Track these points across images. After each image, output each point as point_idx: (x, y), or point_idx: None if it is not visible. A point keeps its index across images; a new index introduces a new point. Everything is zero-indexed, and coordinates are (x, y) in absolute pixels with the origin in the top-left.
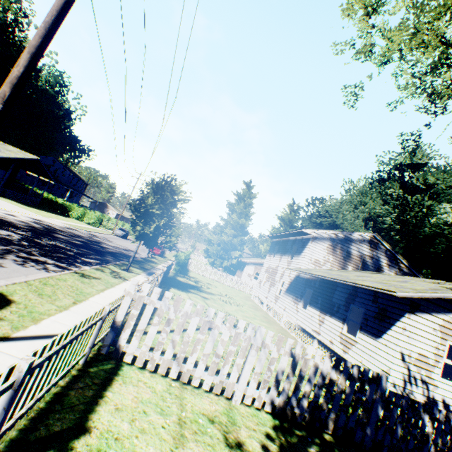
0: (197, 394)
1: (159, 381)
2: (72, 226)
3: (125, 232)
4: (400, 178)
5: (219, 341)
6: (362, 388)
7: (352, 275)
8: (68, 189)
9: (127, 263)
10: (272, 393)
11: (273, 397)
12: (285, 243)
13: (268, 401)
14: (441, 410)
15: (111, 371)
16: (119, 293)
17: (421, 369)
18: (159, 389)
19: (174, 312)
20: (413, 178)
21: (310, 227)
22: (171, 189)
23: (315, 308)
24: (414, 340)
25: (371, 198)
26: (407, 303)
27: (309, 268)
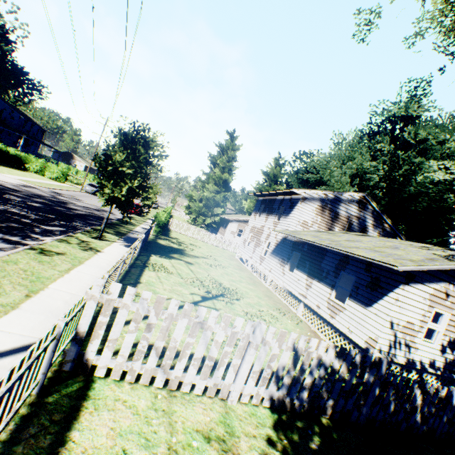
0: (188, 402)
1: (142, 394)
2: (29, 183)
3: (96, 188)
4: (391, 132)
5: (213, 343)
6: (363, 374)
7: (342, 239)
8: (21, 136)
9: (99, 229)
10: (272, 388)
11: (272, 392)
12: (272, 202)
13: (267, 397)
14: (432, 384)
15: (79, 394)
16: (89, 272)
17: (406, 335)
18: (143, 407)
19: (155, 315)
20: (405, 132)
21: (296, 183)
22: (144, 142)
23: (302, 272)
24: (405, 309)
25: (360, 153)
26: (403, 274)
27: (297, 230)
